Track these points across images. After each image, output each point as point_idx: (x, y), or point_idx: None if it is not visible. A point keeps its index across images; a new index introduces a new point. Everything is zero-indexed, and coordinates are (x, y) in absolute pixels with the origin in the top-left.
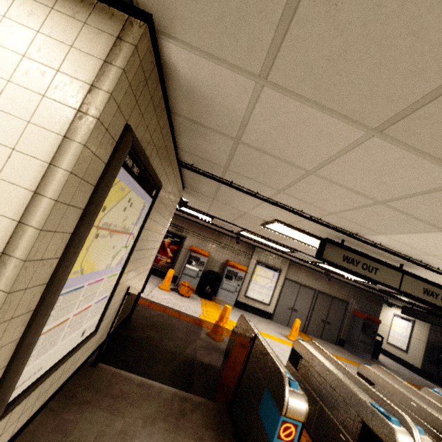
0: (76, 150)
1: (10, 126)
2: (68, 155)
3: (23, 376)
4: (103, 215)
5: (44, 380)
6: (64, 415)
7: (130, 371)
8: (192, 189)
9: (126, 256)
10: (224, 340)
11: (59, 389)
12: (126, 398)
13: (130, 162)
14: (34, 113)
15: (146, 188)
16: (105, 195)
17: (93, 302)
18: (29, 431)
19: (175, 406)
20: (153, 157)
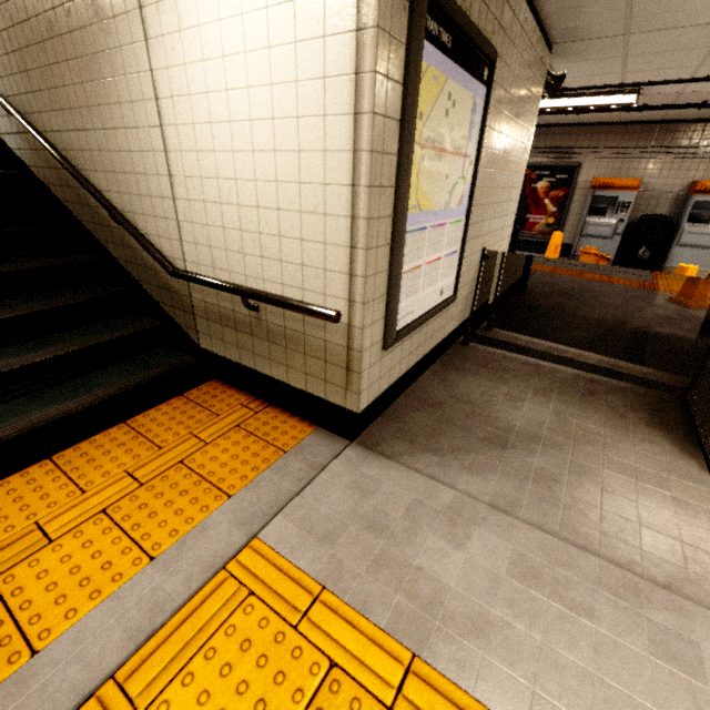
0: (372, 40)
1: (313, 54)
2: (367, 51)
3: (401, 312)
4: (421, 126)
5: (418, 325)
6: (446, 376)
7: (509, 352)
8: (569, 39)
9: (466, 194)
10: (681, 325)
11: (434, 350)
12: (508, 372)
13: (433, 28)
14: (324, 22)
15: (470, 68)
16: (416, 93)
17: (441, 254)
18: (420, 381)
19: (578, 386)
20: (468, 2)
